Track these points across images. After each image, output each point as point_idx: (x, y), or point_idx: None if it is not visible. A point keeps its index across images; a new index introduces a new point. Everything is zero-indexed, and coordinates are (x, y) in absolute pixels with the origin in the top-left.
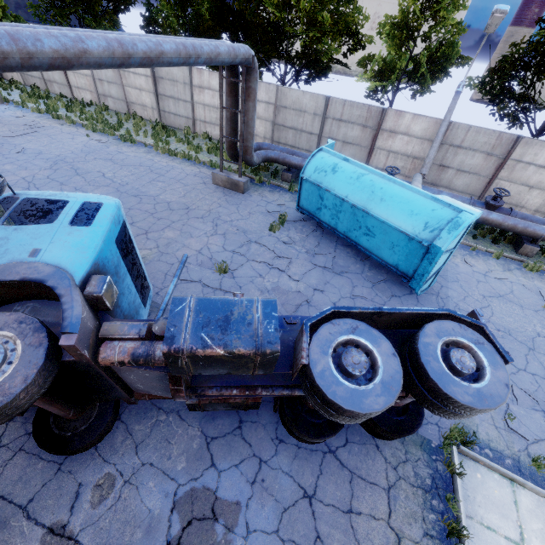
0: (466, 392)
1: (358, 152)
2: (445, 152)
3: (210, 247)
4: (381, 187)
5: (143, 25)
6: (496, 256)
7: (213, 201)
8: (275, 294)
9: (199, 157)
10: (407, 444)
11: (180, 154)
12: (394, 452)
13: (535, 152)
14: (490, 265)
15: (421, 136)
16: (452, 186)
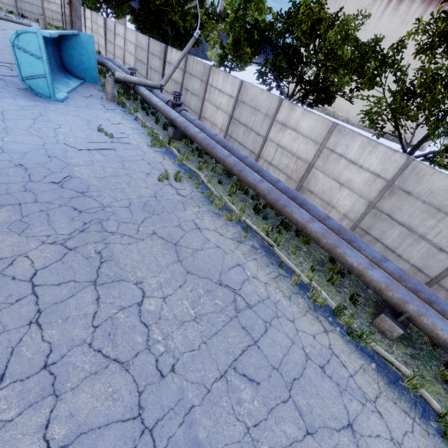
0: None
1: (159, 77)
2: (187, 78)
3: None
4: None
5: (130, 11)
6: (143, 125)
7: None
8: None
9: None
10: None
11: None
12: None
13: (217, 79)
14: (128, 124)
15: (179, 66)
16: (190, 105)
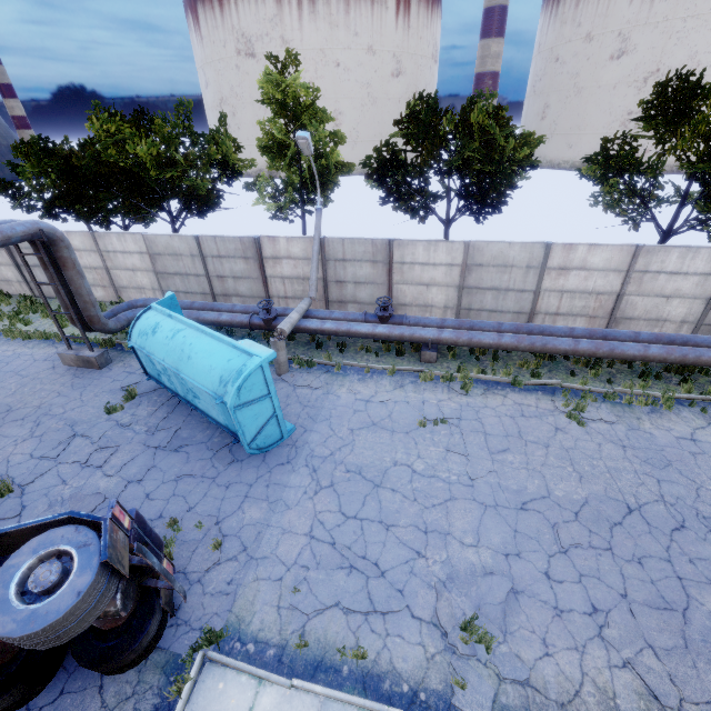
0: (14, 620)
1: (253, 284)
2: (334, 267)
3: (12, 459)
4: (191, 343)
5: None
6: (391, 373)
7: (52, 390)
8: (70, 503)
9: (66, 332)
10: (145, 670)
11: (34, 335)
12: (121, 688)
13: (411, 252)
14: (380, 386)
15: (305, 257)
16: (359, 299)
